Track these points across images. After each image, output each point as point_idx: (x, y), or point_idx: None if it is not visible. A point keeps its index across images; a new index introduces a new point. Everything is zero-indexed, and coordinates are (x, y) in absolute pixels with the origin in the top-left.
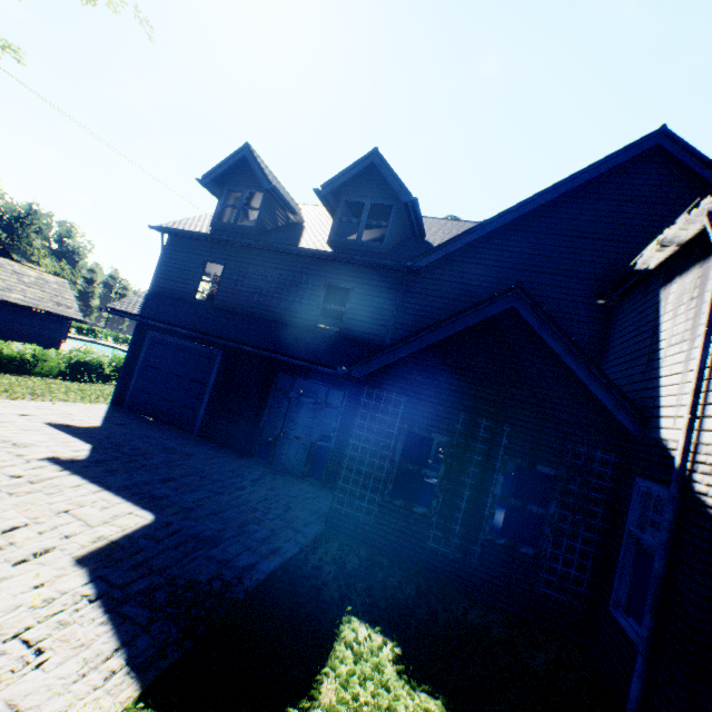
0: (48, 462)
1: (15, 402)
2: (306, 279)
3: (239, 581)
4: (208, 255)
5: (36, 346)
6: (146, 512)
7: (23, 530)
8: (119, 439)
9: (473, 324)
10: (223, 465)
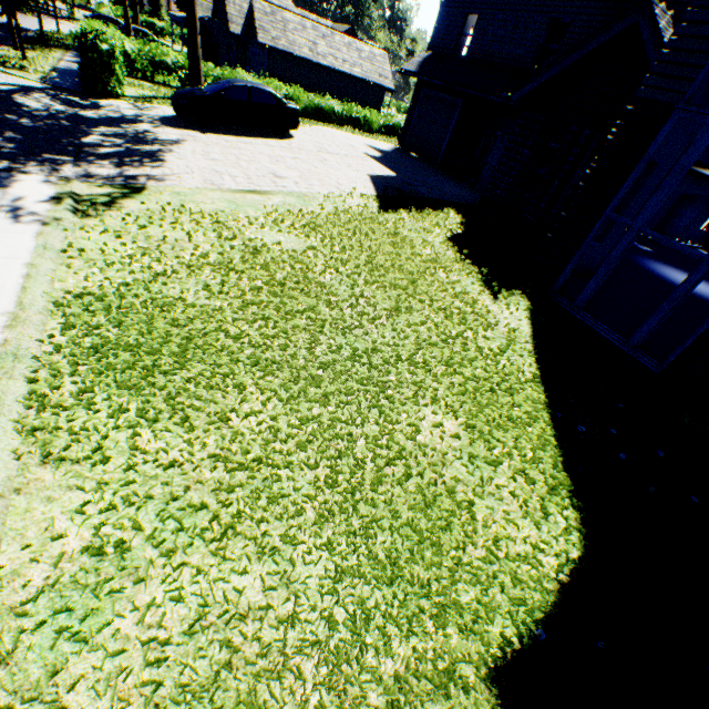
0: (363, 154)
1: (354, 136)
2: (535, 19)
3: (417, 194)
4: (469, 7)
5: (365, 111)
6: (393, 174)
7: (354, 166)
8: (394, 157)
9: (601, 44)
10: (442, 178)
